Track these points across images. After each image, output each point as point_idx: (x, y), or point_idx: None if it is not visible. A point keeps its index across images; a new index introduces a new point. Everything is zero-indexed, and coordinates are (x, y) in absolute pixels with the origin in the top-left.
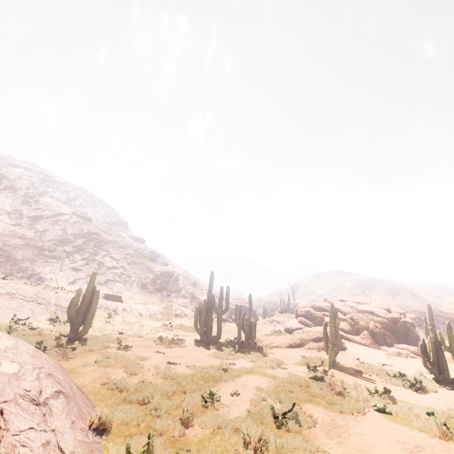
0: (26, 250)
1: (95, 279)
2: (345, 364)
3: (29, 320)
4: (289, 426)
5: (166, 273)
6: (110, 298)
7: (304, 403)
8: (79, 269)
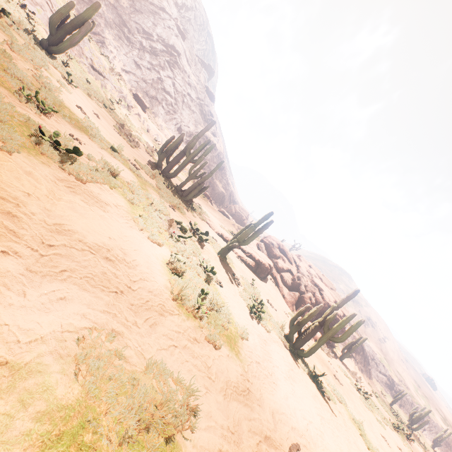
0: (111, 11)
1: (96, 10)
2: (236, 269)
3: (38, 21)
4: (42, 146)
5: (206, 137)
6: (137, 99)
7: (119, 194)
8: (140, 67)
